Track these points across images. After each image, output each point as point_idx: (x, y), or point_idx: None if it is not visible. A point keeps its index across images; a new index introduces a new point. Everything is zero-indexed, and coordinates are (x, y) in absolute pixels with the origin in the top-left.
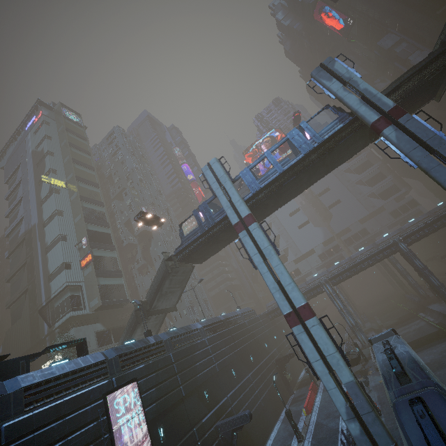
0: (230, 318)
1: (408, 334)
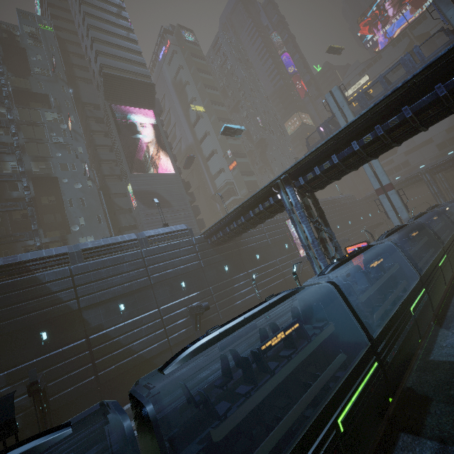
0: (336, 200)
1: None
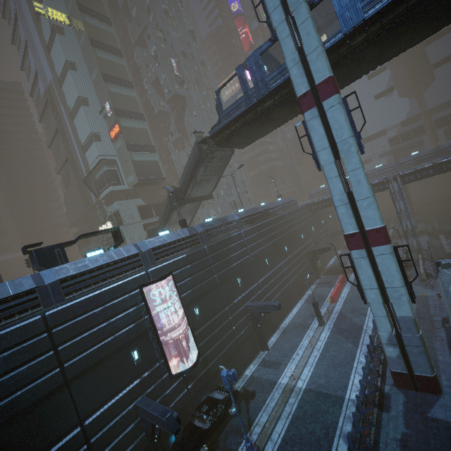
0: (269, 210)
1: None
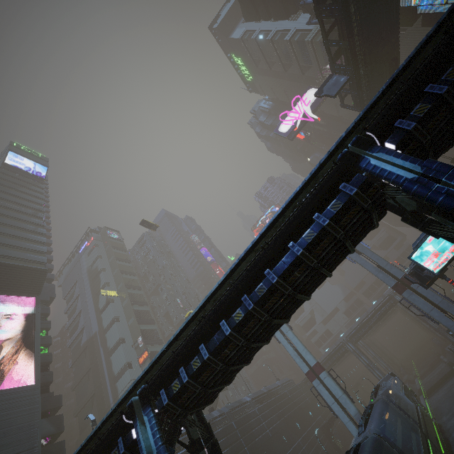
0: (272, 390)
1: (432, 379)
